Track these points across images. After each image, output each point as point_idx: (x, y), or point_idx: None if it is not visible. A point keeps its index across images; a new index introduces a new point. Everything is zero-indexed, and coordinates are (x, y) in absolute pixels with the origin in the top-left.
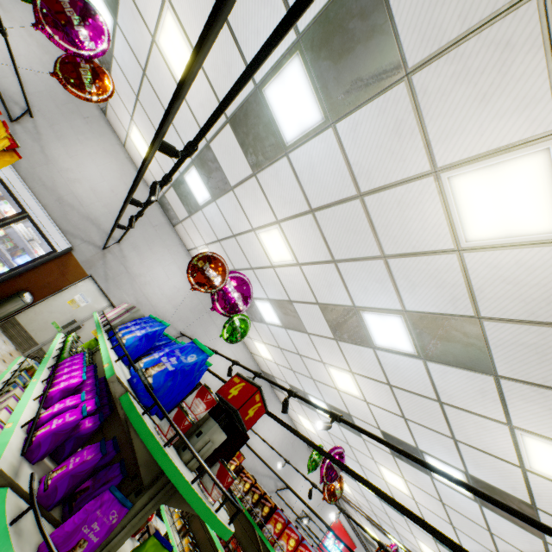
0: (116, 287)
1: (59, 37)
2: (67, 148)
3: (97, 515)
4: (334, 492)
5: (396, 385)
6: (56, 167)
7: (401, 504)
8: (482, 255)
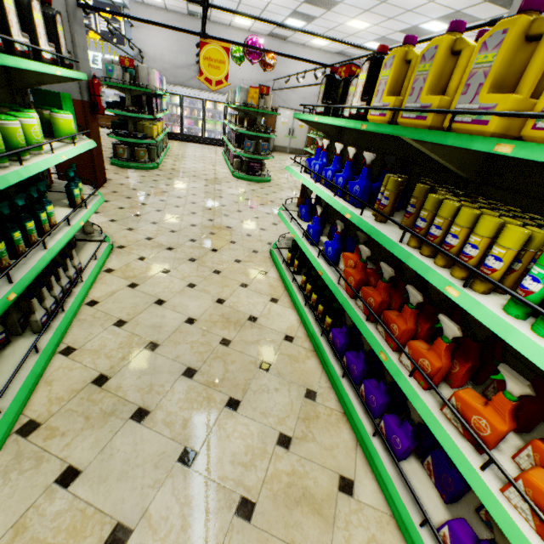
0: (290, 101)
1: (257, 60)
2: None
3: None
4: None
5: None
6: None
7: None
8: (439, 0)
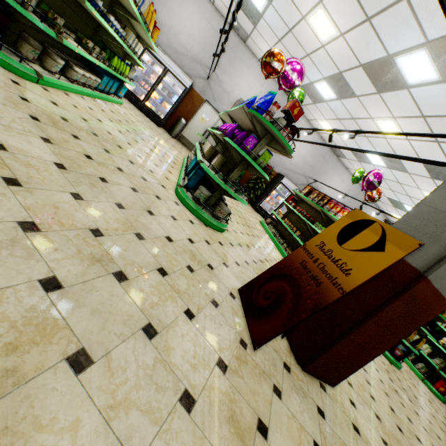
0: (221, 104)
1: None
2: (166, 8)
3: (250, 140)
4: (372, 196)
5: (428, 115)
6: (166, 28)
7: (380, 152)
8: None
